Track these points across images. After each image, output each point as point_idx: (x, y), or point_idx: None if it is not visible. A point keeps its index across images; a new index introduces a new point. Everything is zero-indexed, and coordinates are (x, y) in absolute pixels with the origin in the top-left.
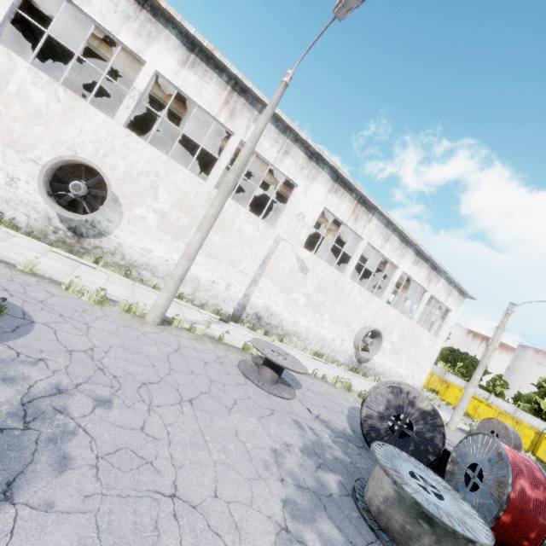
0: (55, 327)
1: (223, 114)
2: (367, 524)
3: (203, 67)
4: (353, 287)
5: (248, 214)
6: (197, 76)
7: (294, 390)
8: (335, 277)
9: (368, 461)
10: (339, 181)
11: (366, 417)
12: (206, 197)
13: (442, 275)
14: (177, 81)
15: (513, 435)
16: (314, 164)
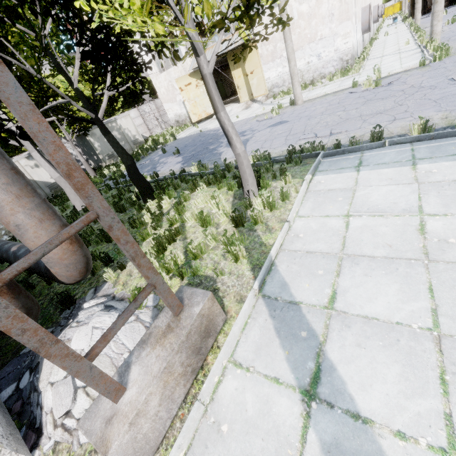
0: None
1: None
2: None
3: None
4: None
5: None
6: None
7: None
8: None
9: None
10: None
11: None
12: None
13: None
14: None
15: None
16: None
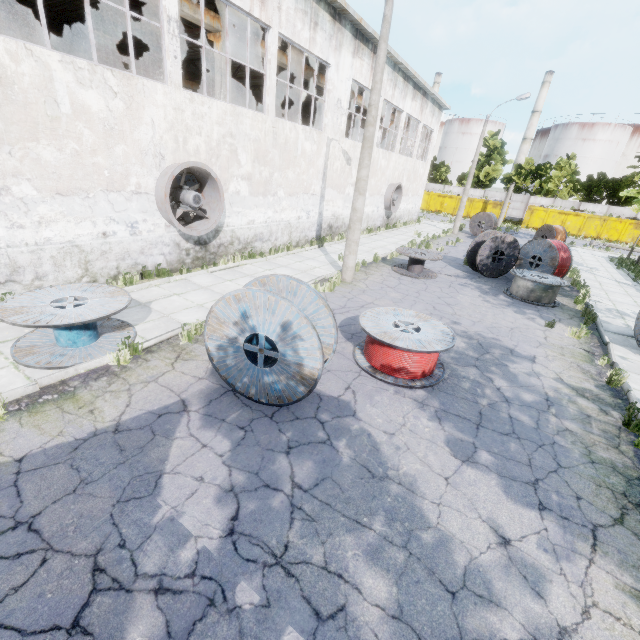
0: None
1: (255, 3)
2: (528, 303)
3: None
4: (379, 154)
5: (304, 130)
6: None
7: (427, 269)
8: None
9: (490, 282)
10: (358, 35)
11: (480, 262)
12: (272, 133)
13: (429, 98)
14: None
15: (493, 218)
16: (338, 24)
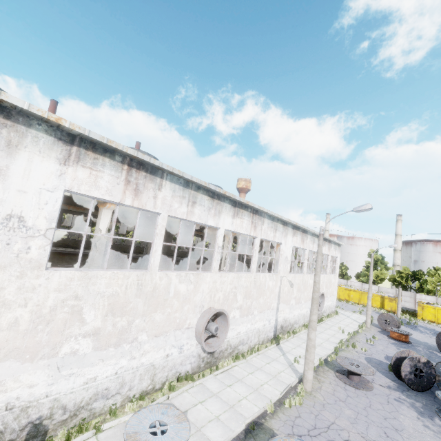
0: (345, 438)
1: (252, 230)
2: None
3: (241, 211)
4: (308, 277)
5: (269, 275)
6: (239, 218)
7: (362, 376)
8: (302, 278)
9: (420, 397)
10: (294, 227)
11: (404, 376)
12: (254, 281)
13: (332, 242)
14: (233, 228)
15: (396, 319)
16: (285, 227)
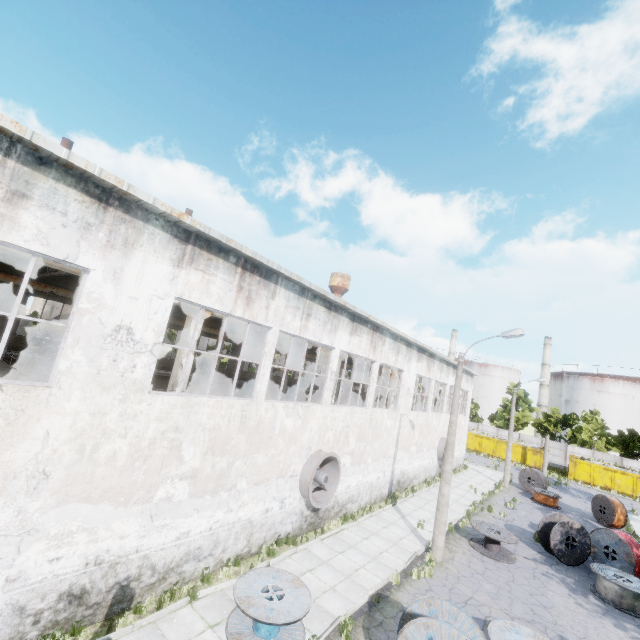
0: (486, 614)
1: (371, 352)
2: (622, 612)
3: (360, 327)
4: (433, 417)
5: (387, 412)
6: (358, 336)
7: (502, 546)
8: (425, 418)
9: (571, 572)
10: (420, 350)
11: (554, 546)
12: (369, 419)
13: (464, 371)
14: (349, 348)
15: (542, 476)
16: (409, 348)
